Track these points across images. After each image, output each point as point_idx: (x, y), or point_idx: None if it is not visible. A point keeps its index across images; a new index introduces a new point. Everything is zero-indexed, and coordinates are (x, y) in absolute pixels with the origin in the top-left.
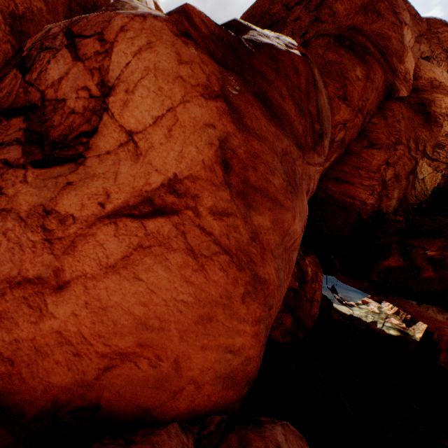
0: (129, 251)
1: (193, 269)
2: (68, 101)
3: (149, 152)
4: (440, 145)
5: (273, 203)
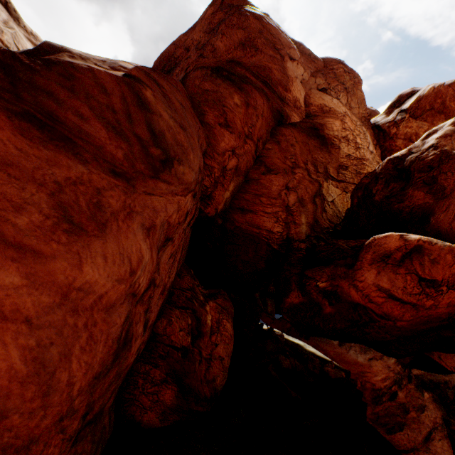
0: None
1: None
2: None
3: None
4: (344, 167)
5: (18, 250)
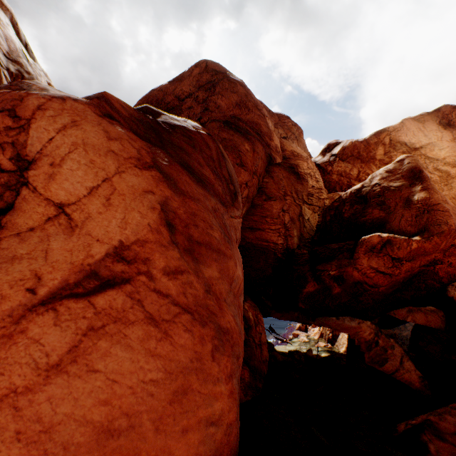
0: (77, 339)
1: (157, 338)
2: None
3: (86, 222)
4: (311, 194)
5: (217, 254)
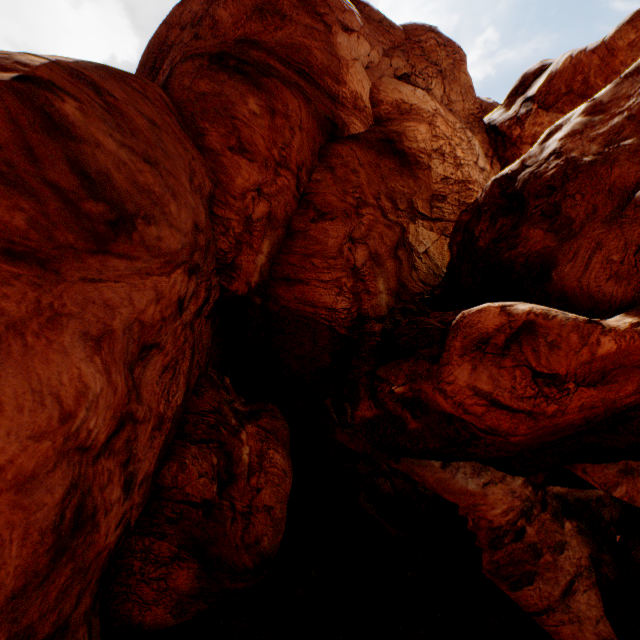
0: None
1: None
2: None
3: None
4: (440, 197)
5: None
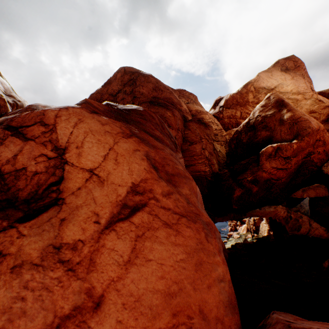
0: (133, 244)
1: (174, 235)
2: (28, 168)
3: (109, 176)
4: (216, 134)
5: (185, 179)
